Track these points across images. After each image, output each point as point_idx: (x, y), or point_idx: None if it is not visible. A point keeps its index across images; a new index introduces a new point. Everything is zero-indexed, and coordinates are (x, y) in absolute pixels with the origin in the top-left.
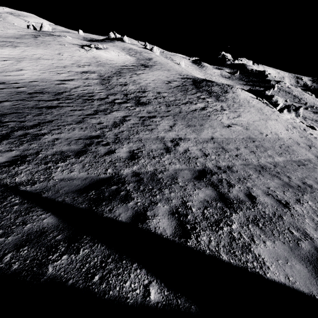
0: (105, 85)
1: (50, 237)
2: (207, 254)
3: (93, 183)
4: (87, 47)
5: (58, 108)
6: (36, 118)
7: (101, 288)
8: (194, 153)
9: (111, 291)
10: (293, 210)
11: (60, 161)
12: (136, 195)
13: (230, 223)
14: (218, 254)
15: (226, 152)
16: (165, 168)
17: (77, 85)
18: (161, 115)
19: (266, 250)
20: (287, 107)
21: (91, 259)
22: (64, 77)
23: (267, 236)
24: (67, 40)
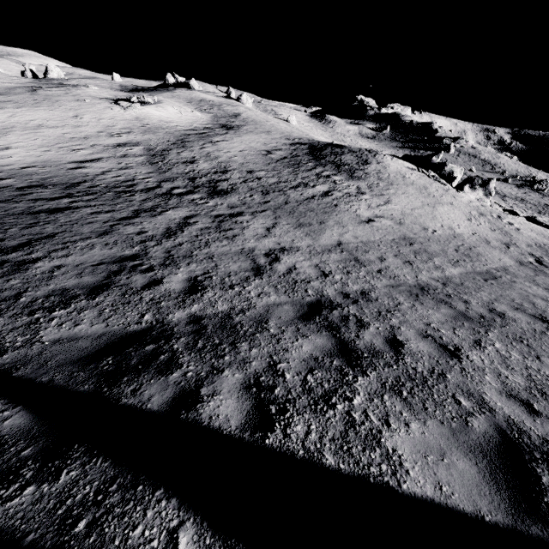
0: (156, 164)
1: (11, 454)
2: (299, 458)
3: (114, 342)
4: (125, 102)
5: (69, 211)
6: (26, 231)
7: (86, 544)
8: (305, 272)
9: (104, 548)
10: (466, 361)
11: (58, 308)
12: (189, 358)
13: (351, 395)
14: (320, 455)
15: (361, 267)
16: (249, 303)
17: (107, 169)
18: (253, 210)
19: (408, 440)
20: (470, 180)
21: (79, 488)
22: (84, 155)
23: (414, 412)
24: (89, 93)
